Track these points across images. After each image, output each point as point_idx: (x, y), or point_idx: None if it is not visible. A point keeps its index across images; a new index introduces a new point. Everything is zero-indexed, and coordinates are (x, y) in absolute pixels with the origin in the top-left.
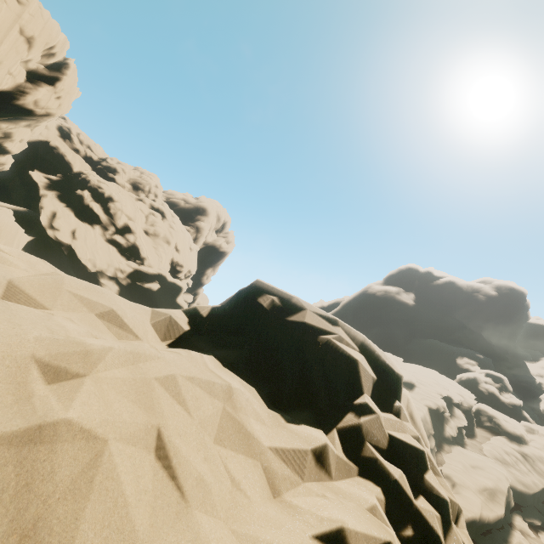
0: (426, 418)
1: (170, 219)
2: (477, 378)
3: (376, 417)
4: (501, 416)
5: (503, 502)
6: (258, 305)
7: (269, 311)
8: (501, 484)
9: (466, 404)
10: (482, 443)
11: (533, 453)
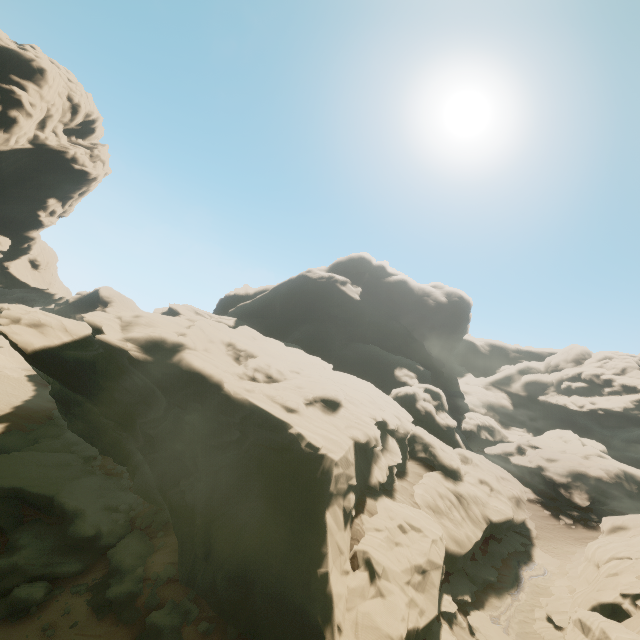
0: (348, 461)
1: None
2: (416, 394)
3: None
4: (439, 444)
5: (438, 592)
6: None
7: None
8: (436, 557)
9: (402, 429)
10: (414, 484)
11: (468, 492)
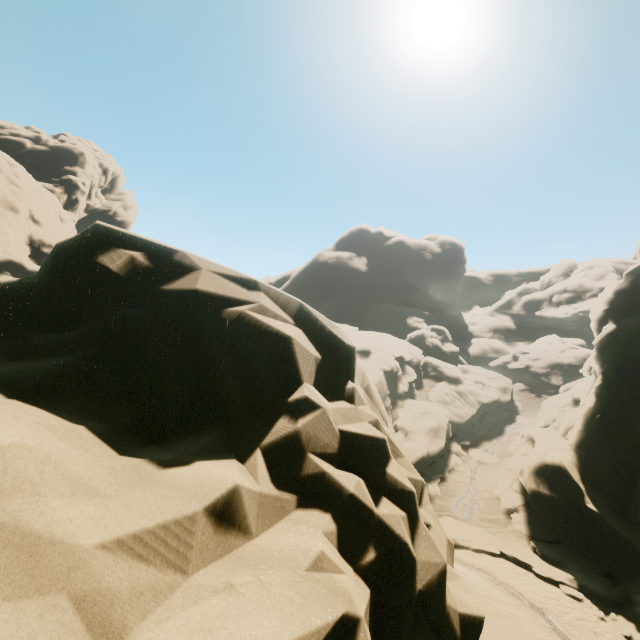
0: (382, 381)
1: (7, 170)
2: (424, 334)
3: (321, 414)
4: (443, 365)
5: (444, 436)
6: (100, 269)
7: (126, 278)
8: (443, 421)
9: (415, 360)
10: (428, 391)
11: (466, 389)
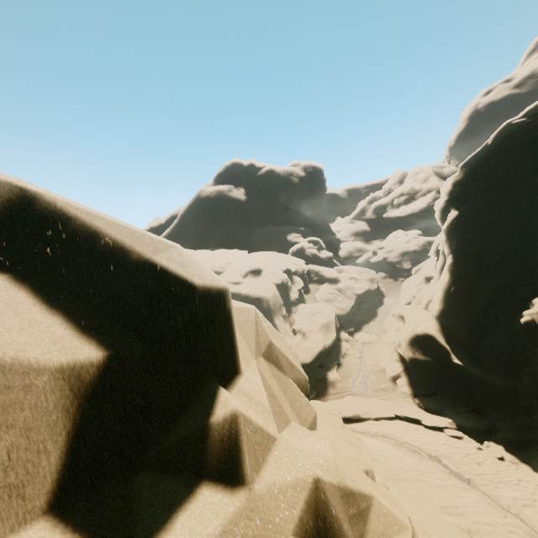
0: (276, 294)
1: None
2: (303, 247)
3: None
4: (323, 269)
5: (334, 329)
6: None
7: None
8: (331, 317)
9: (300, 269)
10: (315, 294)
11: (344, 286)
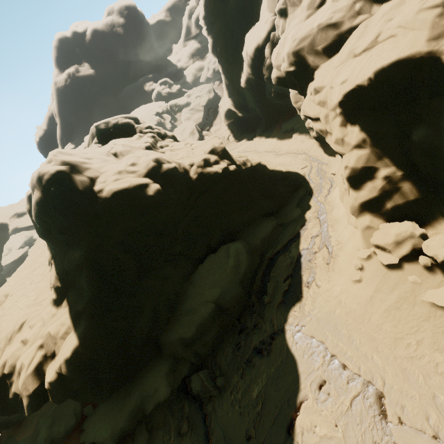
0: None
1: None
2: (159, 91)
3: (140, 126)
4: (178, 101)
5: (197, 132)
6: (103, 128)
7: (106, 127)
8: (193, 127)
9: (164, 109)
10: (180, 119)
11: (194, 105)
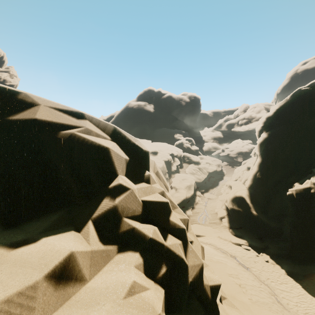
0: (164, 166)
1: None
2: (183, 142)
3: (130, 193)
4: (192, 156)
5: (193, 189)
6: None
7: None
8: (192, 182)
9: (179, 155)
10: (185, 169)
11: (202, 167)
